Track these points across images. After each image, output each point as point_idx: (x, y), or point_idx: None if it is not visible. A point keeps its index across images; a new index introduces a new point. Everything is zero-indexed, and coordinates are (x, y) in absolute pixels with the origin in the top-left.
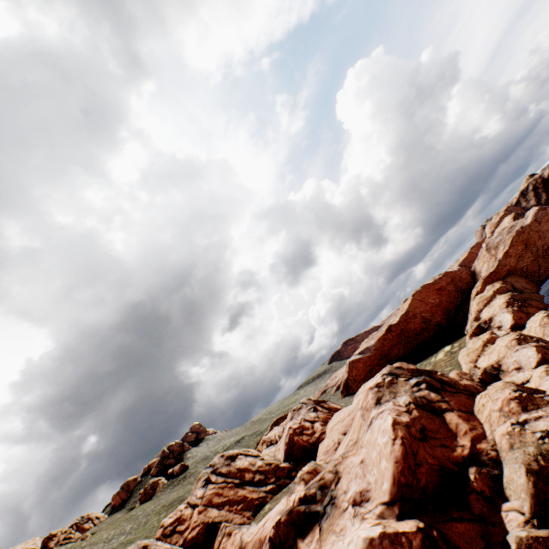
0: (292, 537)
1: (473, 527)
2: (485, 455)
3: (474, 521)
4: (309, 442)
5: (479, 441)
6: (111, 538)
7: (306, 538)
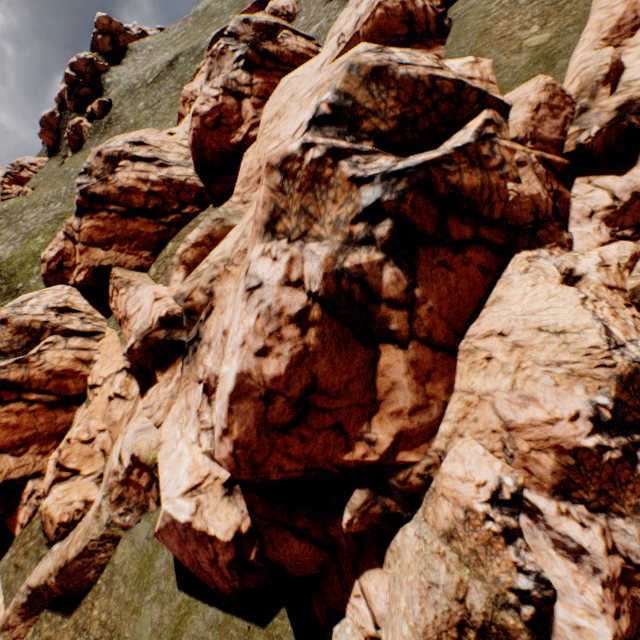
0: (152, 367)
1: (315, 555)
2: (400, 485)
3: (321, 547)
4: (230, 144)
5: (410, 446)
6: (50, 202)
7: (167, 373)
